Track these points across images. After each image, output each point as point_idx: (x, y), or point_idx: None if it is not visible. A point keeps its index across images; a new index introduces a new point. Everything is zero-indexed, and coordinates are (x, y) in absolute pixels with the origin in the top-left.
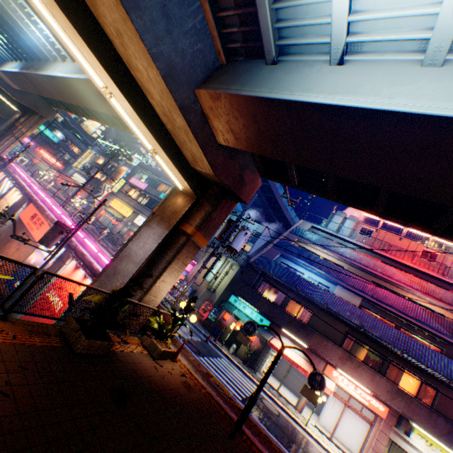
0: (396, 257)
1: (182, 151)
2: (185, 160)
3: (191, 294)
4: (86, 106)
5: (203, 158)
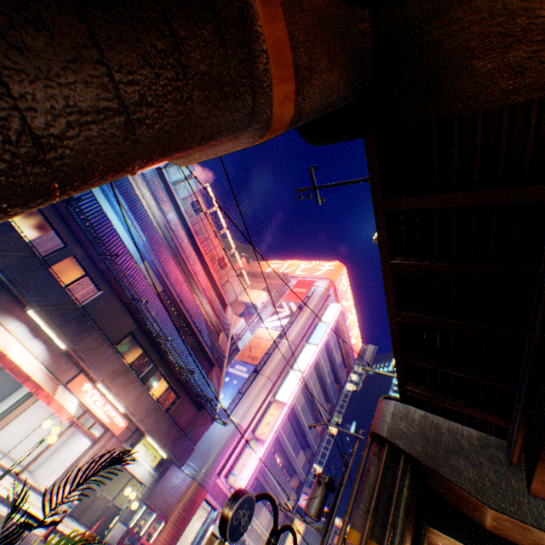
0: (205, 254)
1: None
2: None
3: None
4: None
5: None
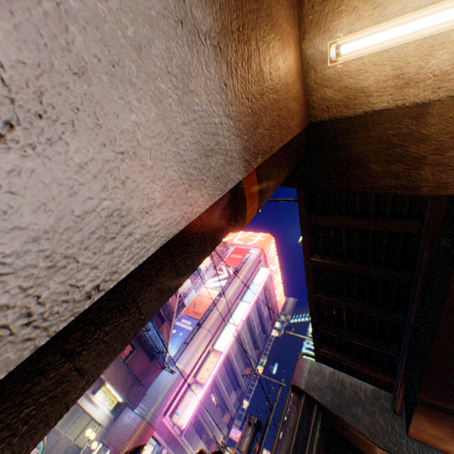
0: None
1: None
2: None
3: None
4: None
5: None
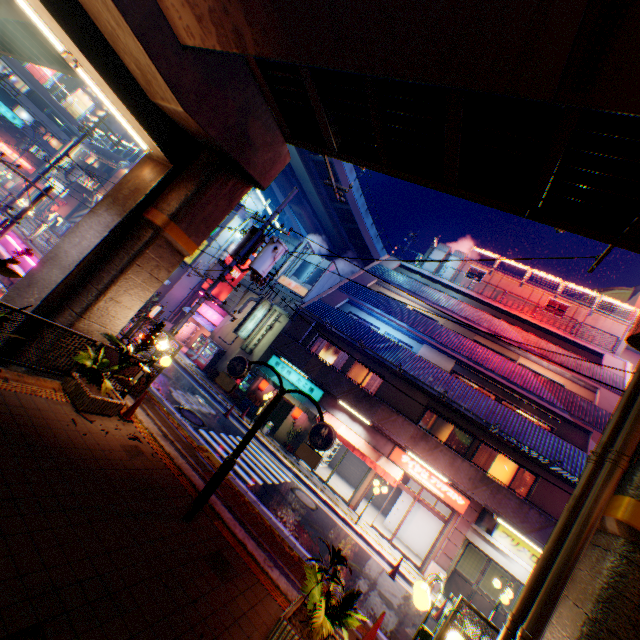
0: (511, 310)
1: (123, 61)
2: (134, 84)
3: (217, 357)
4: (1, 13)
5: (152, 67)
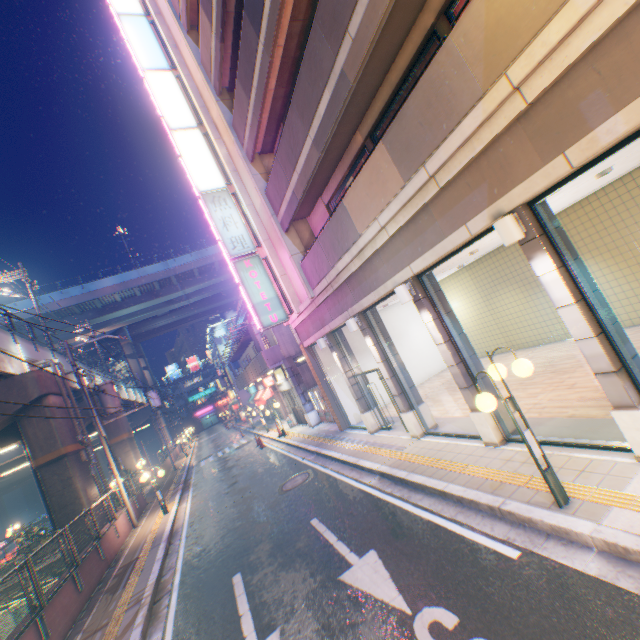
0: None
1: None
2: None
3: None
4: None
5: None
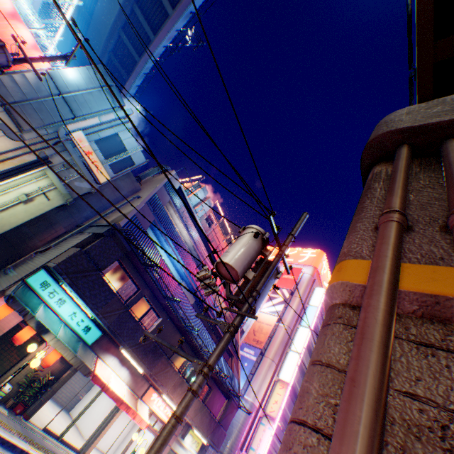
0: (217, 258)
1: None
2: None
3: None
4: None
5: None
